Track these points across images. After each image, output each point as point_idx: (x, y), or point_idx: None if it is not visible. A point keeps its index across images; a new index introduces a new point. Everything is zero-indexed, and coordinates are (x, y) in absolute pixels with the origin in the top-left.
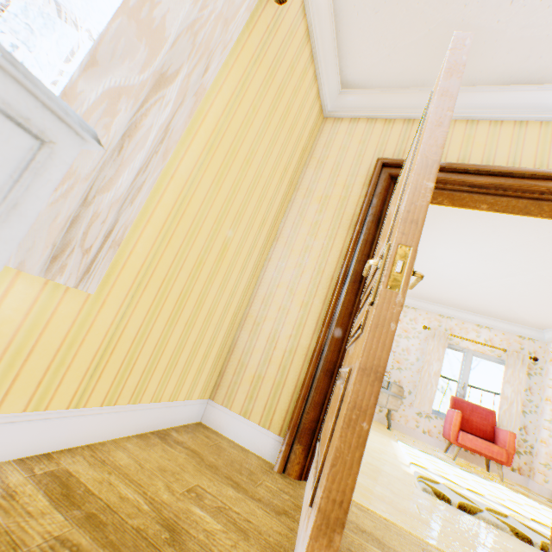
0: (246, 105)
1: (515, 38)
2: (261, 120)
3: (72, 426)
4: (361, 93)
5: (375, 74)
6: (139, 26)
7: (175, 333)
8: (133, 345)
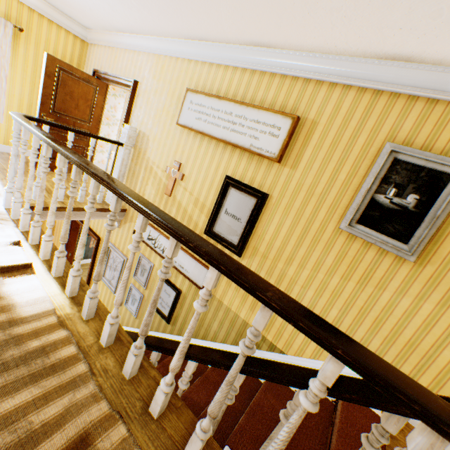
0: (31, 66)
1: (101, 20)
2: (42, 67)
3: None
4: (92, 32)
5: (89, 25)
6: None
7: None
8: None
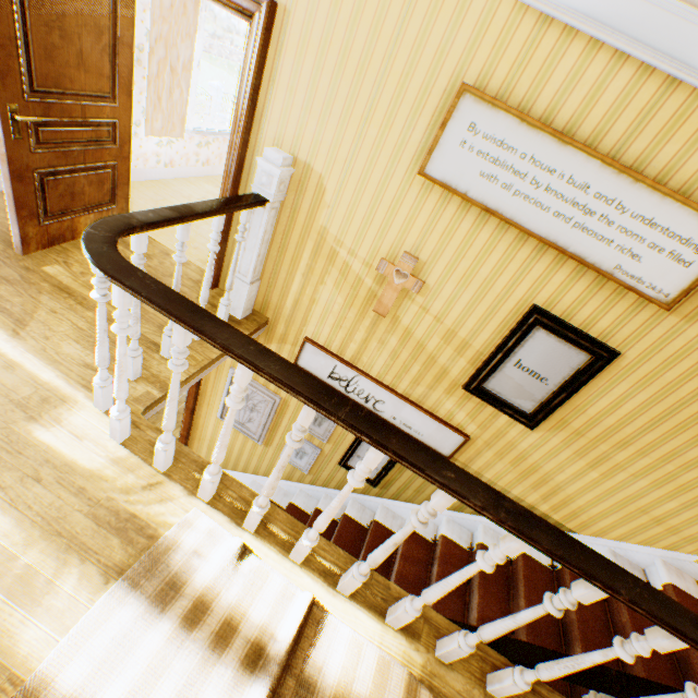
0: None
1: None
2: None
3: None
4: None
5: None
6: None
7: None
8: None
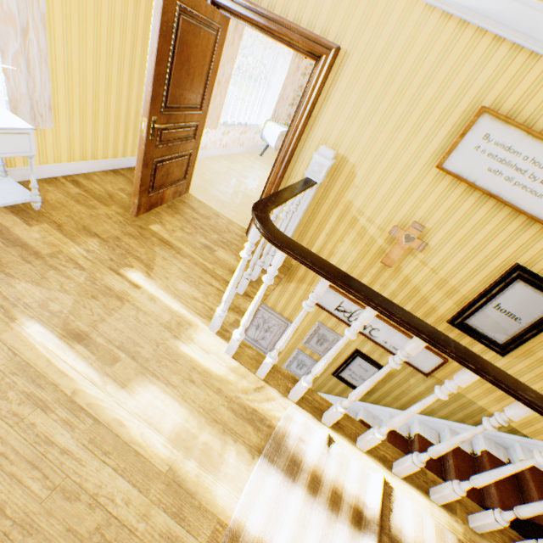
0: None
1: None
2: None
3: (74, 168)
4: None
5: None
6: (5, 22)
7: (100, 130)
8: (81, 139)
